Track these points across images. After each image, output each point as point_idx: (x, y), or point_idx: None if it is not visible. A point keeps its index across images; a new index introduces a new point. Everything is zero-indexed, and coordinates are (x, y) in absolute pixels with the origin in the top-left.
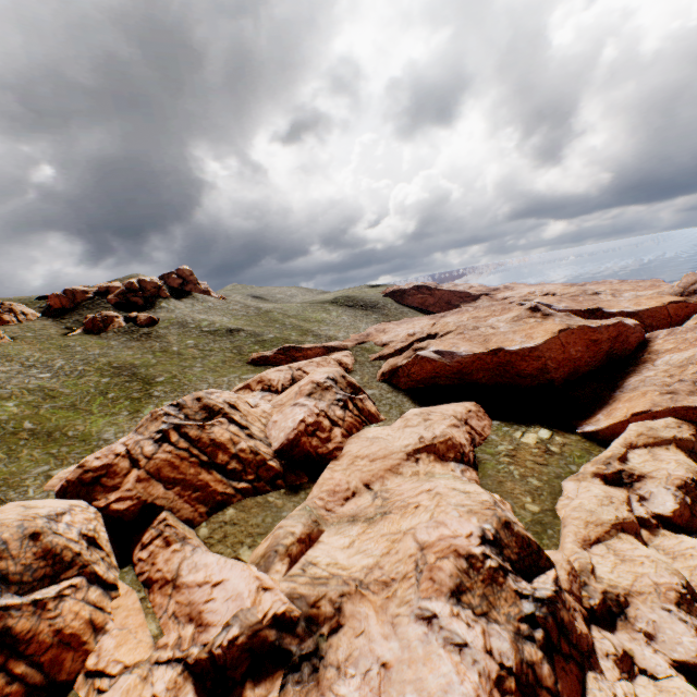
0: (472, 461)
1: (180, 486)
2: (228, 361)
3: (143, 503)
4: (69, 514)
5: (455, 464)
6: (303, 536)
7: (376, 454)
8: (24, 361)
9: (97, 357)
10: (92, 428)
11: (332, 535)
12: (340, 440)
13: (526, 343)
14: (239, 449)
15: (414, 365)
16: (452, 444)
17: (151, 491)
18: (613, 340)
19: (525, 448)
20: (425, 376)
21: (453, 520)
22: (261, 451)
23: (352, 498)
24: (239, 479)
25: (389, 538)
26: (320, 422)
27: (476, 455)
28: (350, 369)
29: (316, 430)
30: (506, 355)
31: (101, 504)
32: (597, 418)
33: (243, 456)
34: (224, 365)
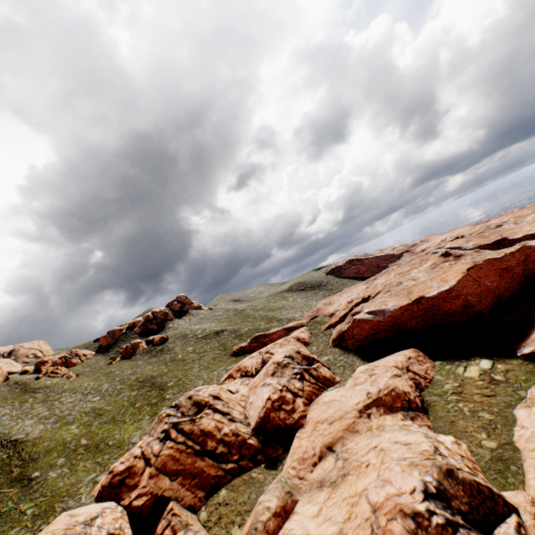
0: (420, 406)
1: (181, 476)
2: (217, 357)
3: (154, 497)
4: (100, 517)
5: (404, 412)
6: (278, 509)
7: (333, 416)
8: (84, 390)
9: (129, 376)
10: (124, 435)
11: (305, 503)
12: (302, 409)
13: (442, 287)
14: (223, 434)
15: (354, 328)
16: (396, 394)
17: (160, 485)
18: (524, 262)
19: (470, 382)
20: (366, 334)
21: (397, 475)
22: (241, 432)
23: (318, 462)
24: (226, 461)
25: (348, 502)
26: (284, 396)
27: (424, 399)
28: (307, 342)
29: (281, 404)
30: (428, 301)
31: (126, 503)
32: (531, 338)
33: (227, 440)
34: (214, 361)
